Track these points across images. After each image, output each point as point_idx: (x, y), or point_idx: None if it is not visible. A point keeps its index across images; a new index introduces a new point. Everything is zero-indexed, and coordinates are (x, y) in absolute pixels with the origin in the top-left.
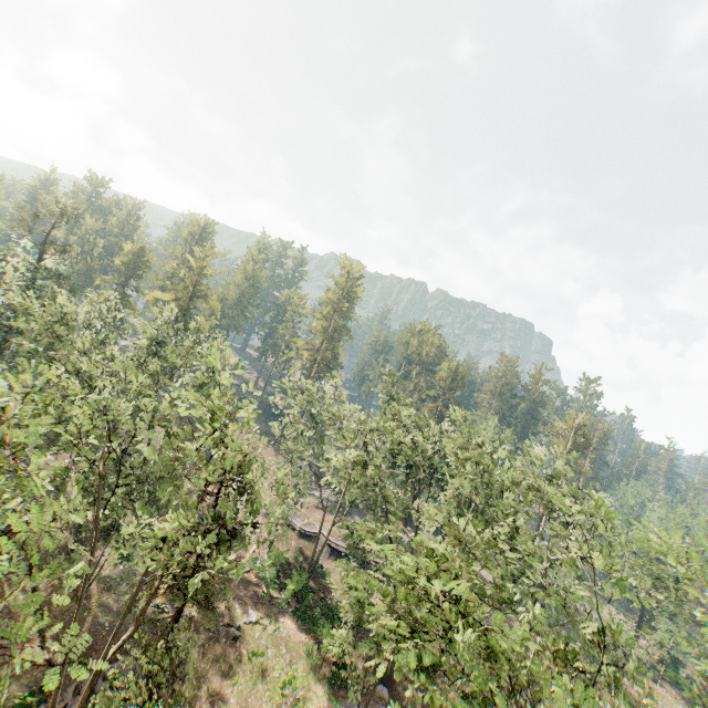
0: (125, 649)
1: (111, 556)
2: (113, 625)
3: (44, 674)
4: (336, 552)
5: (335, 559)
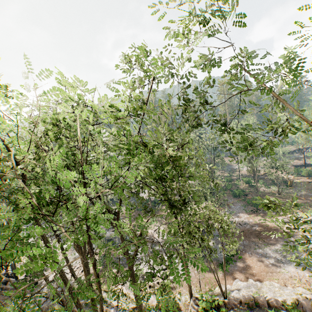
0: (309, 195)
1: (265, 189)
2: (297, 194)
3: (309, 202)
4: (297, 166)
5: (298, 168)
